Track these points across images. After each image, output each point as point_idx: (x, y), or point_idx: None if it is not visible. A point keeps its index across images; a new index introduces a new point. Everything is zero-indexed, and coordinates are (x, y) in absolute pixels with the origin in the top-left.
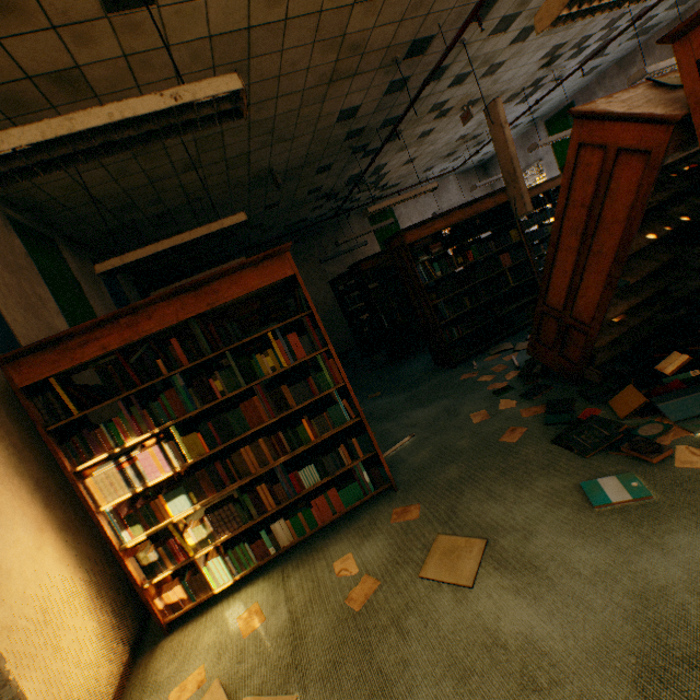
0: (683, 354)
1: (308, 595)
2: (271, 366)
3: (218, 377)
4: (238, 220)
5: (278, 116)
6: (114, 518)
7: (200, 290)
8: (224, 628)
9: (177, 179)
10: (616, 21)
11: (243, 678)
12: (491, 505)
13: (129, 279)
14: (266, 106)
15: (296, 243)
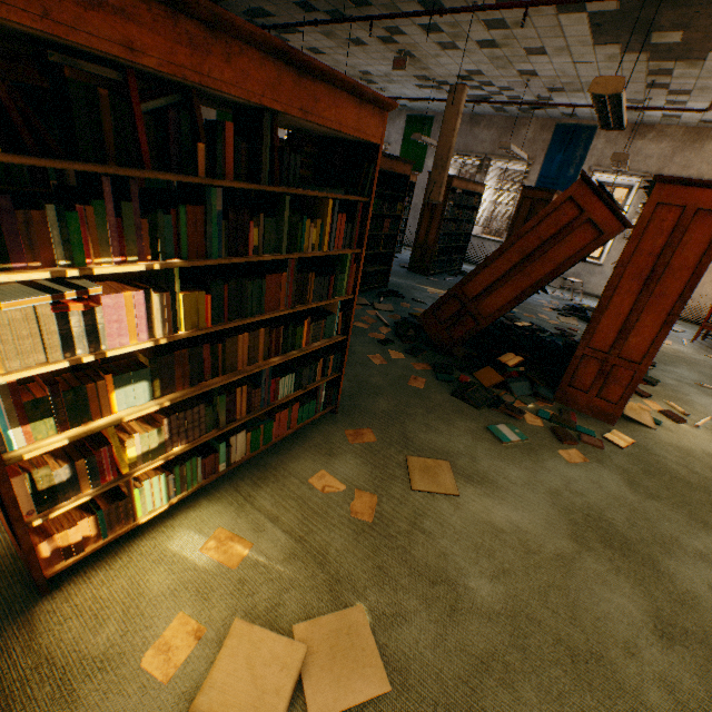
0: (519, 356)
1: (300, 513)
2: (312, 243)
3: (260, 225)
4: None
5: None
6: (1, 404)
7: (303, 78)
8: (185, 564)
9: None
10: (506, 90)
11: (271, 609)
12: (435, 436)
13: None
14: None
15: None
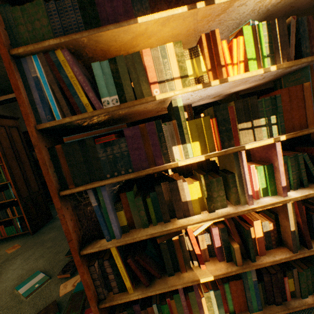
0: None
1: None
2: None
3: None
4: None
5: None
6: None
7: None
8: None
9: None
10: None
11: None
12: (19, 262)
13: None
14: None
15: None
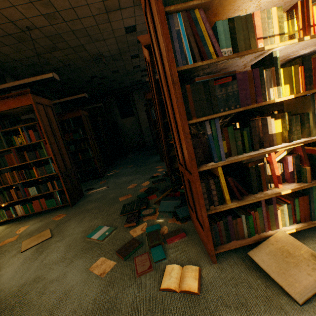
0: None
1: (2, 235)
2: (20, 142)
3: None
4: (49, 76)
5: (87, 28)
6: None
7: None
8: None
9: (51, 54)
10: None
11: None
12: (74, 224)
13: (56, 96)
14: (76, 23)
15: (140, 91)
